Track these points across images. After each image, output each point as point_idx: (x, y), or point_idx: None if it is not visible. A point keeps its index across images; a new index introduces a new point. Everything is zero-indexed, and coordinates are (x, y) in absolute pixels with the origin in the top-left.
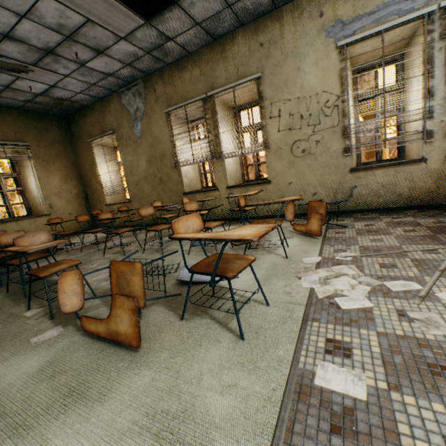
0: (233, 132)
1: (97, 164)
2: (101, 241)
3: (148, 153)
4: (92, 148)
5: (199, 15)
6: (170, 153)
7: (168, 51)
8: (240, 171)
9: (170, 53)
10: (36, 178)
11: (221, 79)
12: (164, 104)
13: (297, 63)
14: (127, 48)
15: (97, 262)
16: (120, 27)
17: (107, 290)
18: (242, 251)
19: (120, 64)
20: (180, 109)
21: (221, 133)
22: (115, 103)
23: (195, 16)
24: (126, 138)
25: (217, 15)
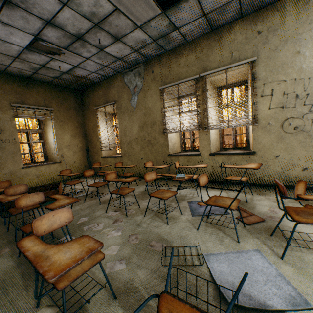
0: (216, 107)
1: (99, 126)
2: (101, 193)
3: (141, 120)
4: (96, 114)
5: (209, 6)
6: (159, 121)
7: (171, 40)
8: (218, 140)
9: (172, 41)
10: (54, 134)
11: (214, 62)
12: (159, 83)
13: (296, 47)
14: (140, 36)
15: (101, 221)
16: (139, 16)
17: (127, 287)
18: (265, 237)
19: (130, 50)
20: (173, 86)
21: (209, 107)
22: (118, 81)
23: (205, 7)
24: (124, 107)
25: (224, 6)
